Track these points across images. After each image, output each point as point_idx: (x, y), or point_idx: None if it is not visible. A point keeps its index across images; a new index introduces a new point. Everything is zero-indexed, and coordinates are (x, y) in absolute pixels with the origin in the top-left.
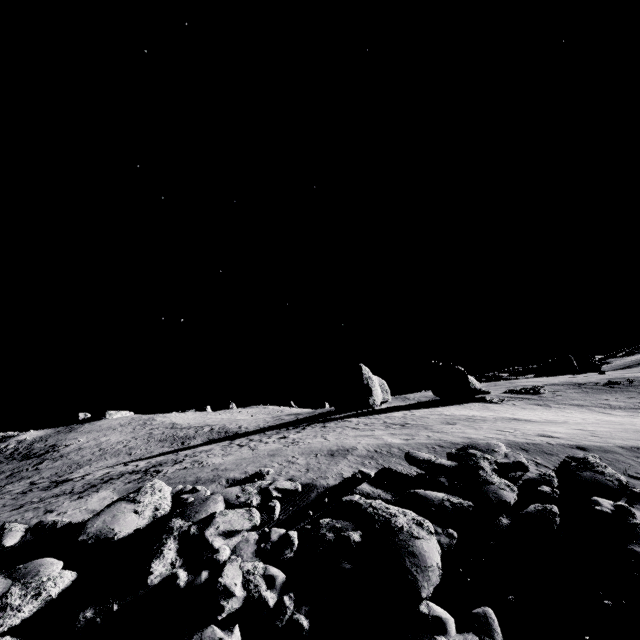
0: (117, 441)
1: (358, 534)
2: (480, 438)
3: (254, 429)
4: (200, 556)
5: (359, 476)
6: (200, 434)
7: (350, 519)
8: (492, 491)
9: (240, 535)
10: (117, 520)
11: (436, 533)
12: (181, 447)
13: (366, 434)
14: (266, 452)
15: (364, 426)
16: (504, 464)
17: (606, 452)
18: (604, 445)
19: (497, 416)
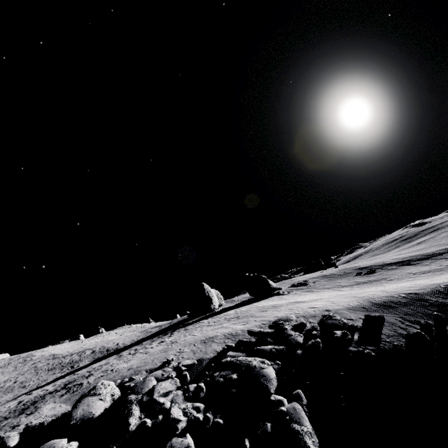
0: (3, 380)
1: (235, 375)
2: (282, 315)
3: (131, 343)
4: (154, 409)
5: (225, 349)
6: (85, 357)
7: (229, 369)
8: (292, 339)
9: (172, 393)
10: (91, 407)
11: (271, 364)
12: (72, 370)
13: (218, 327)
14: (158, 352)
15: (214, 323)
16: (295, 325)
17: (338, 310)
18: (337, 307)
19: (288, 302)
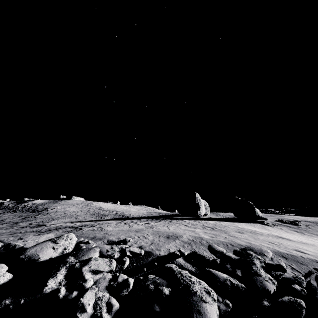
0: (73, 211)
1: (168, 290)
2: (257, 244)
3: (136, 216)
4: (76, 281)
5: (179, 253)
6: (110, 214)
7: (166, 278)
8: (259, 281)
9: (102, 274)
10: (42, 250)
11: (218, 301)
12: (100, 219)
13: (191, 229)
14: (135, 229)
15: (191, 225)
16: (270, 264)
17: None
18: None
19: (270, 233)
